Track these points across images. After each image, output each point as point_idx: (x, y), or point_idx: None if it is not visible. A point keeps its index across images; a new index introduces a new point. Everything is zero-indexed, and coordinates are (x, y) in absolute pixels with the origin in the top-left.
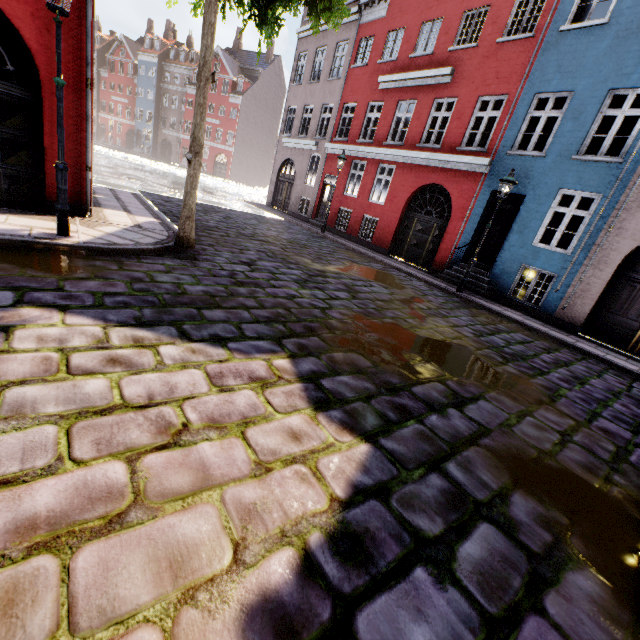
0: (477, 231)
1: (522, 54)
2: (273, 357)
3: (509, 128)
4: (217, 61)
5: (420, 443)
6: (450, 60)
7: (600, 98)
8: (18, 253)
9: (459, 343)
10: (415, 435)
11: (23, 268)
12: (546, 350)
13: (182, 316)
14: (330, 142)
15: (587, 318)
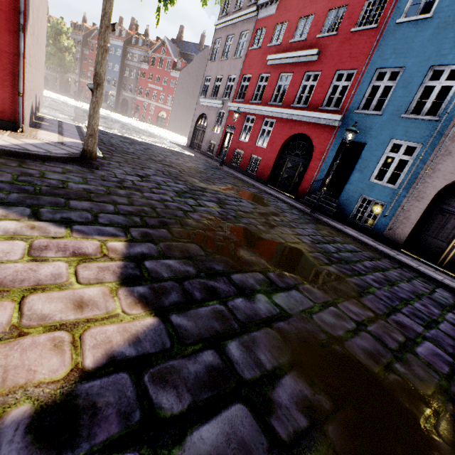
0: (330, 169)
1: (368, 40)
2: (111, 239)
3: (357, 94)
4: (164, 47)
5: (212, 321)
6: (317, 44)
7: (424, 72)
8: None
9: (295, 246)
10: (211, 313)
11: None
12: (369, 258)
13: (46, 202)
14: (232, 102)
15: (408, 238)
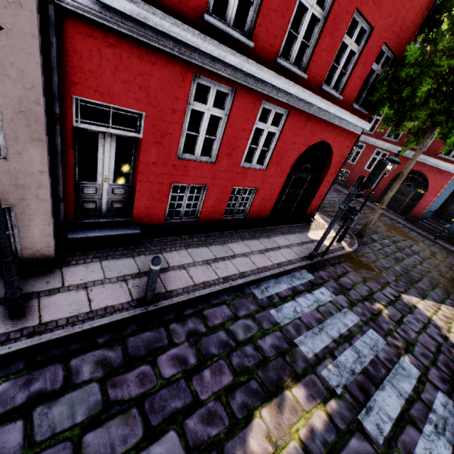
0: (442, 203)
1: None
2: None
3: None
4: None
5: None
6: None
7: None
8: (350, 259)
9: None
10: None
11: (366, 270)
12: None
13: (421, 289)
14: None
15: None
